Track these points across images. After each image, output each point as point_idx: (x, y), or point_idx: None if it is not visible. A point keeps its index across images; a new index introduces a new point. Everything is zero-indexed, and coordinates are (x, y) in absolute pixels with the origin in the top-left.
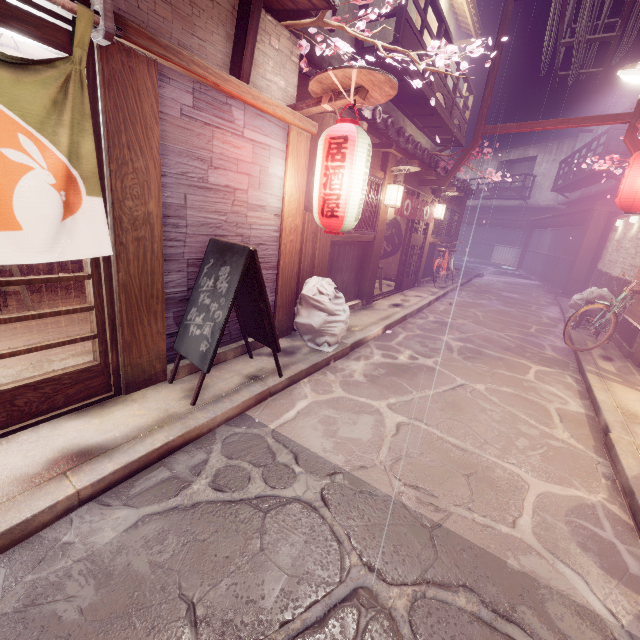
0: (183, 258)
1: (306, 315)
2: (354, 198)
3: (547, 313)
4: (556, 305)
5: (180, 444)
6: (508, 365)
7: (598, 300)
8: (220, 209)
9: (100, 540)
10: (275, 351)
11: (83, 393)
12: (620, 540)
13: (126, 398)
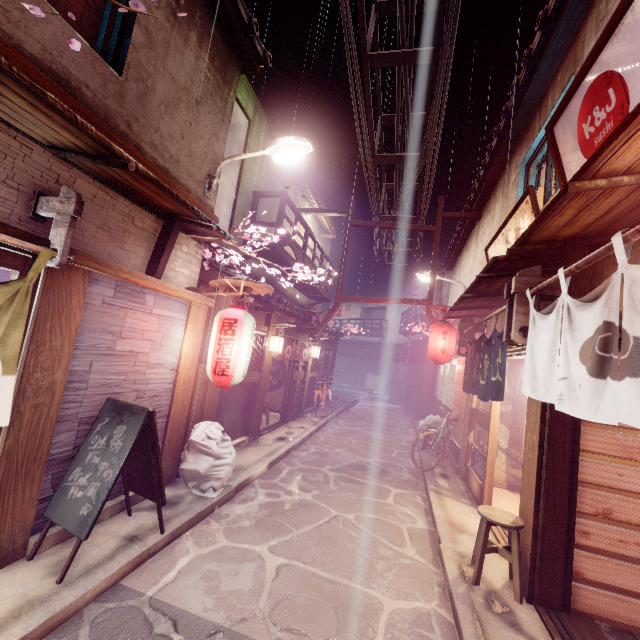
0: (76, 417)
1: (193, 460)
2: (241, 361)
3: (406, 436)
4: (413, 428)
5: (39, 636)
6: (374, 491)
7: (434, 425)
8: (121, 370)
9: None
10: (160, 505)
11: None
12: (445, 639)
13: None
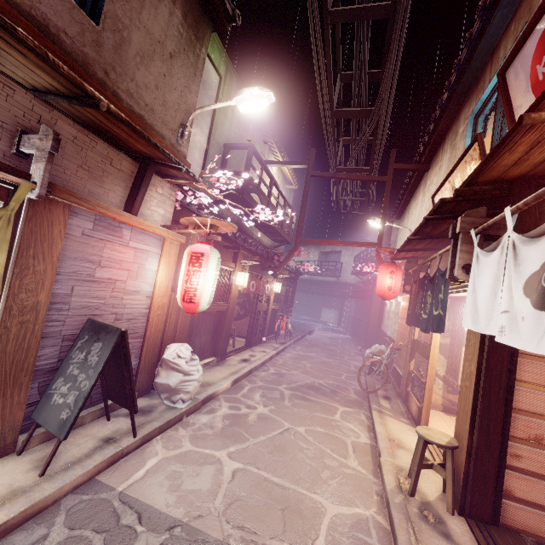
0: (60, 334)
1: (165, 376)
2: (207, 290)
3: (354, 362)
4: (361, 355)
5: (20, 521)
6: (323, 408)
7: (379, 353)
8: (101, 295)
9: None
10: (133, 412)
11: None
12: (381, 543)
13: None
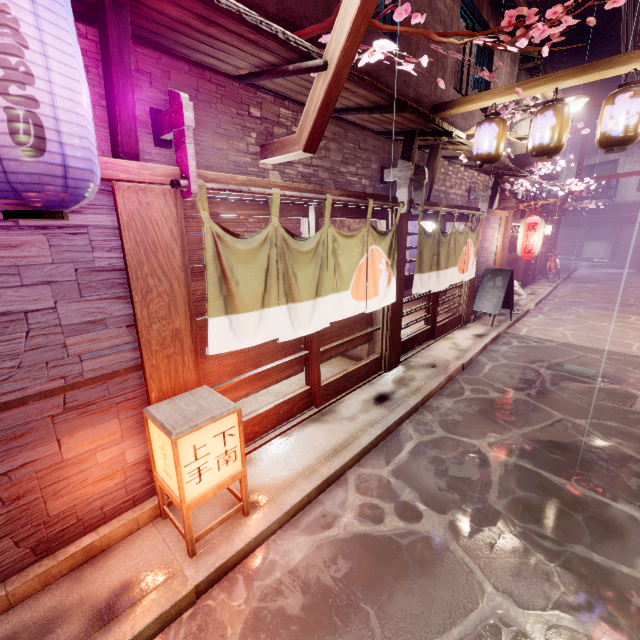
0: (477, 276)
1: None
2: (539, 245)
3: None
4: None
5: (498, 336)
6: (617, 317)
7: None
8: (484, 256)
9: (504, 349)
10: (511, 309)
11: (458, 323)
12: None
13: (466, 326)
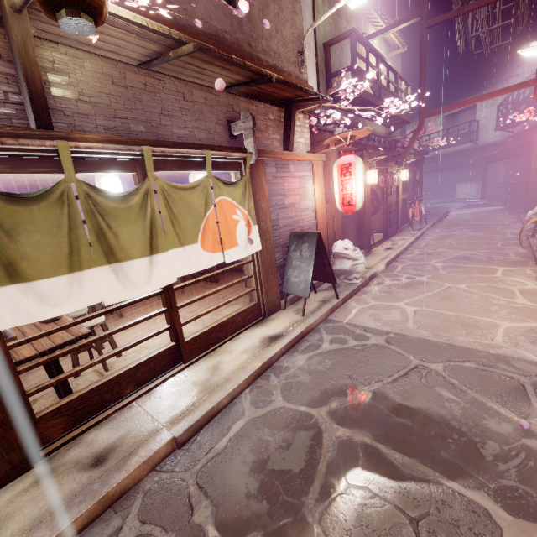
0: (280, 245)
1: (339, 264)
2: (359, 192)
3: (511, 230)
4: (519, 222)
5: (306, 332)
6: (481, 271)
7: None
8: (290, 216)
9: (299, 364)
10: (334, 284)
11: (253, 317)
12: None
13: (269, 318)
